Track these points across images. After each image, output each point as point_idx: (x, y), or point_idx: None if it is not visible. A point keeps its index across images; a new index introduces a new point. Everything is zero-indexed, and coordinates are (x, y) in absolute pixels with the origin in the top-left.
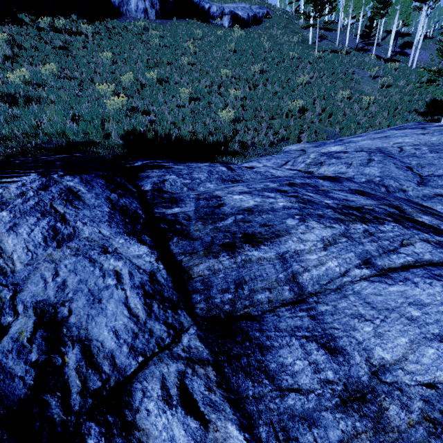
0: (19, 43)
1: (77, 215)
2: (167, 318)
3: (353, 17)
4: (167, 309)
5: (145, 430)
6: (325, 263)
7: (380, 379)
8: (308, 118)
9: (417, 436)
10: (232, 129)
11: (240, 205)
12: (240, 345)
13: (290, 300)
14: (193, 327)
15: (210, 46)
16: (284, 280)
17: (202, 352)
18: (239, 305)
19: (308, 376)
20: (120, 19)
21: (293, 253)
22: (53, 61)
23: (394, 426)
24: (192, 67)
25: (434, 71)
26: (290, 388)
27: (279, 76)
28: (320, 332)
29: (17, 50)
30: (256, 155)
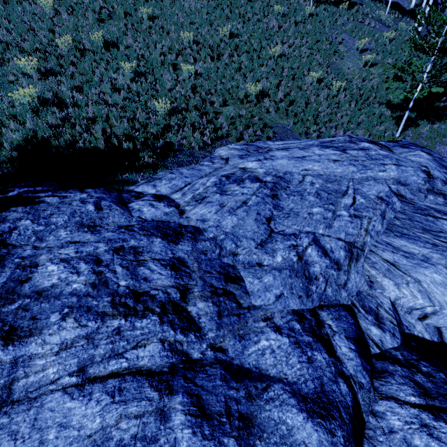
0: None
1: None
2: None
3: None
4: None
5: None
6: (47, 369)
7: None
8: (263, 106)
9: None
10: (166, 124)
11: (39, 284)
12: None
13: None
14: None
15: None
16: (1, 386)
17: None
18: None
19: None
20: None
21: (27, 357)
22: None
23: None
24: (153, 22)
25: (398, 68)
26: None
27: (252, 42)
28: None
29: None
30: (172, 165)
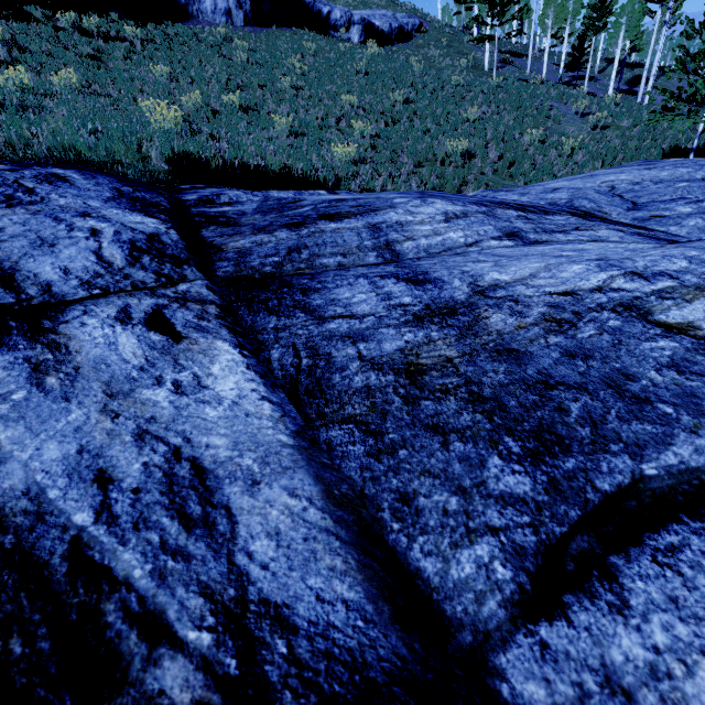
0: (23, 46)
1: (54, 190)
2: (162, 270)
3: (554, 36)
4: (164, 263)
5: (69, 335)
6: (444, 234)
7: (486, 295)
8: (476, 166)
9: (527, 335)
10: (352, 173)
11: (328, 198)
12: (273, 292)
13: (374, 263)
14: (203, 281)
15: (327, 64)
16: (370, 247)
17: (206, 296)
18: (289, 268)
19: (371, 304)
20: (187, 24)
21: (394, 224)
22: (75, 72)
23: (493, 330)
24: (298, 93)
25: (671, 91)
26: (337, 316)
27: (433, 109)
28: (406, 272)
29: (18, 54)
30: None
